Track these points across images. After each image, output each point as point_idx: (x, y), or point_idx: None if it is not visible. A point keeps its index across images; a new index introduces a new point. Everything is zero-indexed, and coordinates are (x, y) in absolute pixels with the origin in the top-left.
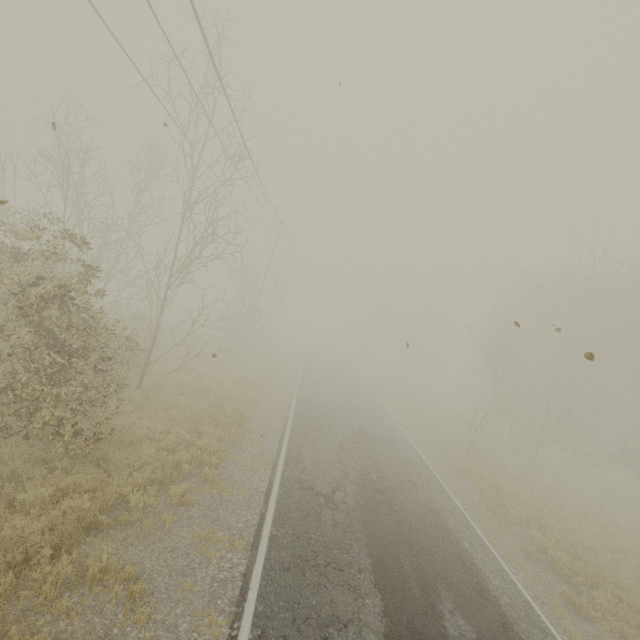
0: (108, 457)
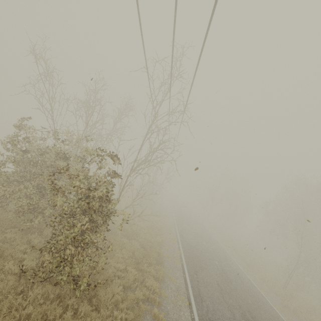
0: (98, 297)
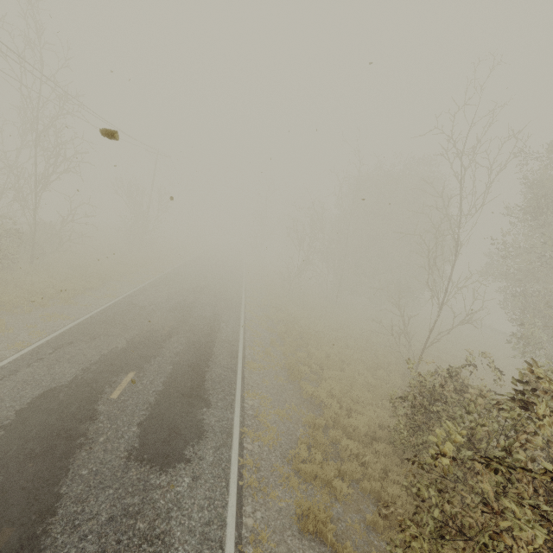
0: None
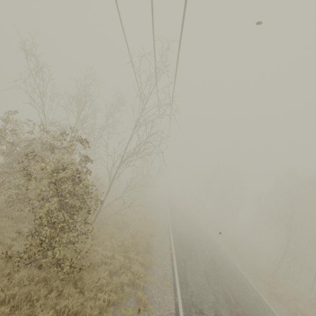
0: (83, 280)
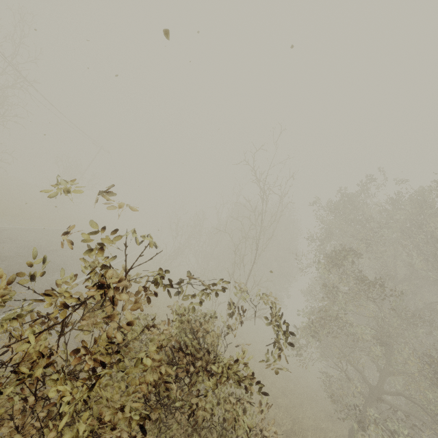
0: None
